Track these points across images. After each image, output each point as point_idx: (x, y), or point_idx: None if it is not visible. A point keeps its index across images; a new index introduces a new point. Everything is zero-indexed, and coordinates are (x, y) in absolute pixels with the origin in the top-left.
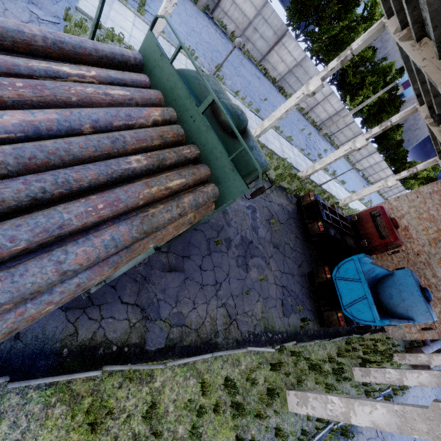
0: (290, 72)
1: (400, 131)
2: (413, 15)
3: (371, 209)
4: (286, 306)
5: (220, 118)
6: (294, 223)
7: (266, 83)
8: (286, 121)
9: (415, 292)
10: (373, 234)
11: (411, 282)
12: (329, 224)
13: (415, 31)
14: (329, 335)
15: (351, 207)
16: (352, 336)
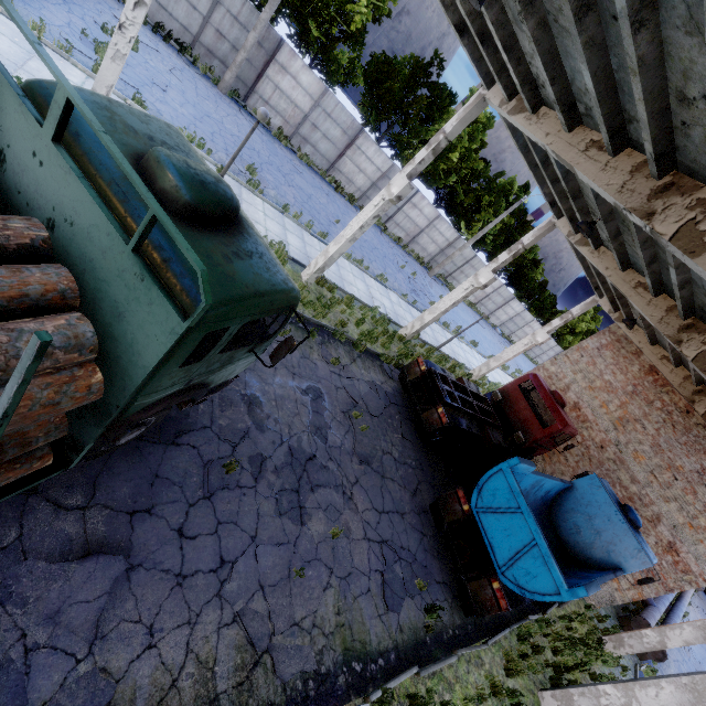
0: (374, 187)
1: (540, 269)
2: (519, 71)
3: (520, 379)
4: (393, 584)
5: (157, 185)
6: (398, 413)
7: (339, 201)
8: (376, 254)
9: (613, 515)
10: (529, 420)
11: (604, 497)
12: (457, 409)
13: (526, 96)
14: (484, 629)
15: (491, 380)
16: (527, 621)
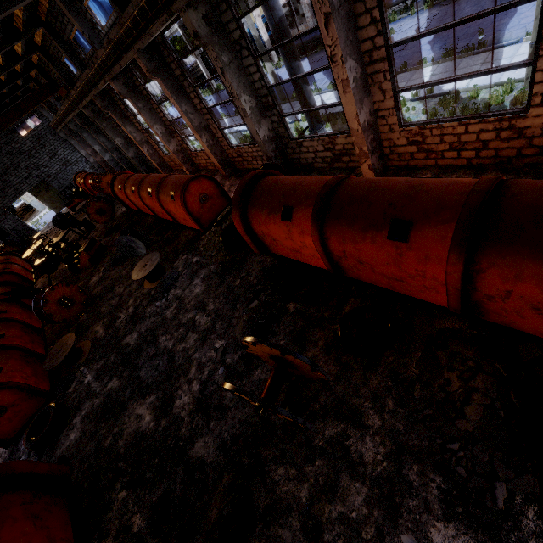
0: None
1: None
2: None
3: None
4: None
5: None
6: None
7: None
8: None
9: None
10: None
11: None
12: None
13: None
14: None
15: None
16: None
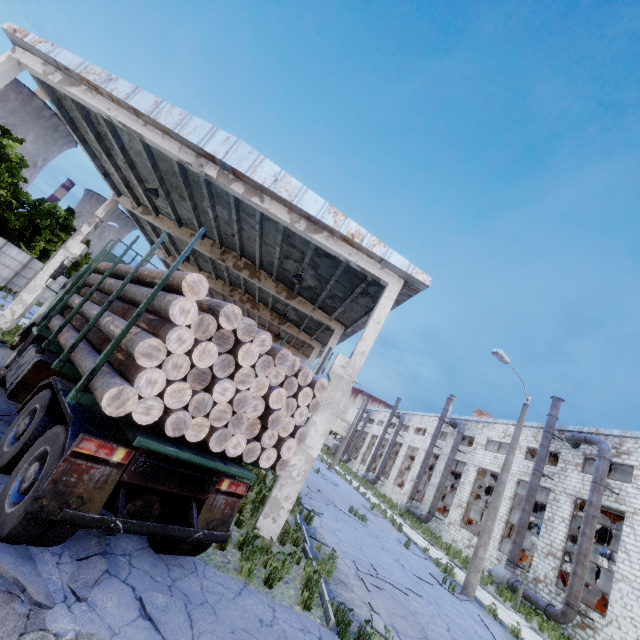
0: None
1: None
2: (151, 204)
3: None
4: None
5: None
6: None
7: None
8: None
9: None
10: None
11: None
12: None
13: (154, 212)
14: None
15: None
16: None
